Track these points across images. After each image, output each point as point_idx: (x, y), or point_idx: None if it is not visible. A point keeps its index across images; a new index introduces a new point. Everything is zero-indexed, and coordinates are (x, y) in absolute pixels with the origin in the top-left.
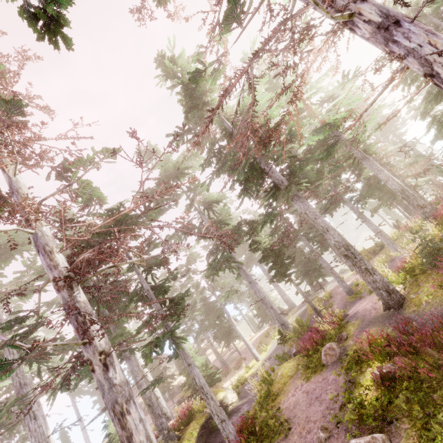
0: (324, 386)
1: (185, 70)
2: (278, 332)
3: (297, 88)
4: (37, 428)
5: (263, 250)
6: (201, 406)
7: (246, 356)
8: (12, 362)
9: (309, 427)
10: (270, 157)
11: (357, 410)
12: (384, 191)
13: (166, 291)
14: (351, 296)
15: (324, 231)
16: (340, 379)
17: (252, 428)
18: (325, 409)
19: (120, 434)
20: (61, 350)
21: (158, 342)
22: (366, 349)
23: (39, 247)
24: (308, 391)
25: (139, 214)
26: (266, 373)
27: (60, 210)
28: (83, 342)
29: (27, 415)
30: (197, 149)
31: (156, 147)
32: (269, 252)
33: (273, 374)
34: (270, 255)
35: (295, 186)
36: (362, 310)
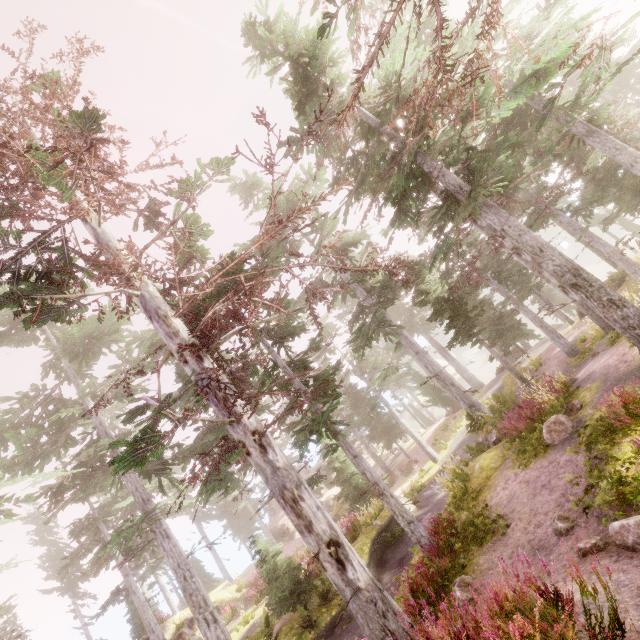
0: (554, 470)
1: (290, 38)
2: (467, 416)
3: (491, 9)
4: (172, 548)
5: (434, 302)
6: (368, 518)
7: (417, 458)
8: (164, 435)
9: (537, 520)
10: (440, 150)
11: (613, 491)
12: (624, 187)
13: (307, 367)
14: (575, 358)
15: (535, 253)
16: (579, 458)
17: (450, 530)
18: (560, 497)
19: (296, 523)
20: (182, 459)
21: (314, 426)
22: (619, 412)
23: (151, 312)
24: (528, 480)
25: (257, 266)
26: (458, 466)
27: (161, 267)
28: (230, 420)
29: (158, 534)
30: (317, 167)
31: (256, 176)
32: (443, 305)
33: (467, 469)
34: (445, 308)
35: (483, 190)
36: (601, 368)
